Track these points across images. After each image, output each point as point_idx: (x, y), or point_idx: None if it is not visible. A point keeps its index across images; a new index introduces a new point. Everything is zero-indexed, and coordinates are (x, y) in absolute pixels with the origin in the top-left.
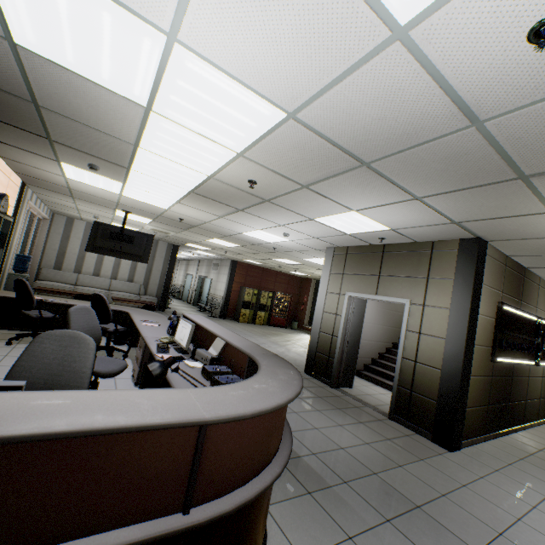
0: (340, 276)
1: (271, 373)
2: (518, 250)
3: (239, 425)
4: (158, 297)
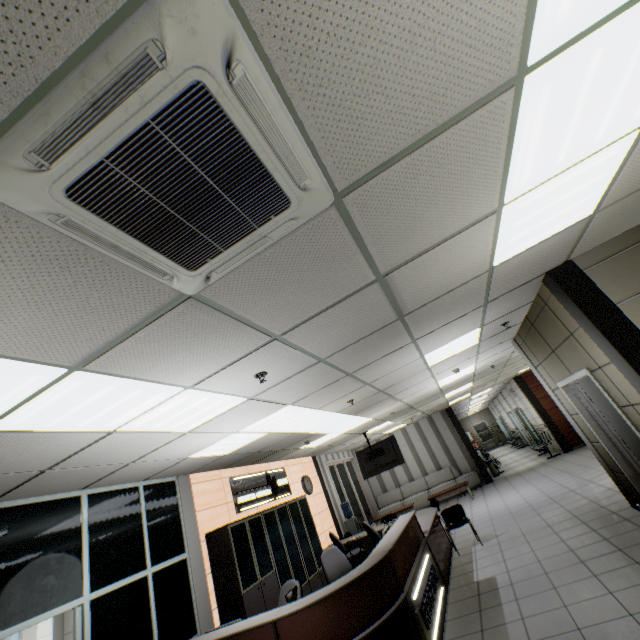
0: (540, 367)
1: (346, 576)
2: (630, 221)
3: (294, 620)
4: (474, 469)
